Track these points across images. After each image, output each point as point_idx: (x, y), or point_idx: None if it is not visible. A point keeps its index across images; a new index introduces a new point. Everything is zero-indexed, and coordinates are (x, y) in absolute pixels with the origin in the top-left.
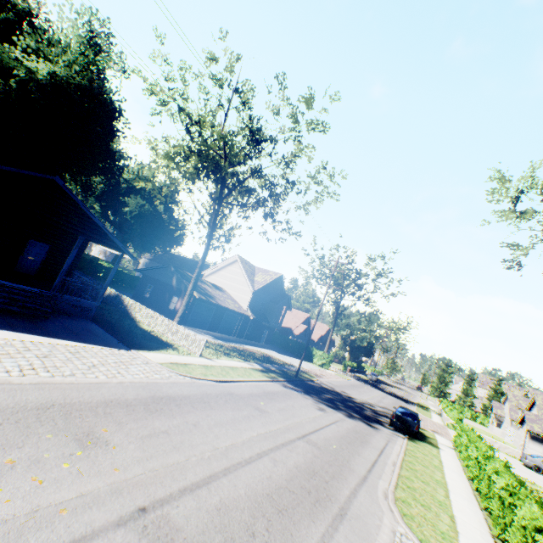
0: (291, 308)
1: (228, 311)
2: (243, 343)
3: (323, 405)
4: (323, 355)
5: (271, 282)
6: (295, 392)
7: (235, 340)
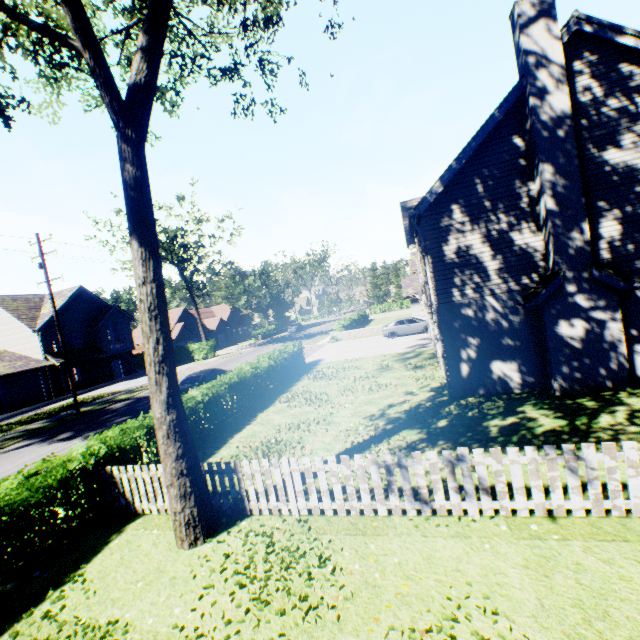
0: (133, 317)
1: (5, 379)
2: (54, 403)
3: (56, 443)
4: (202, 345)
5: (69, 305)
6: (14, 452)
7: (38, 407)
